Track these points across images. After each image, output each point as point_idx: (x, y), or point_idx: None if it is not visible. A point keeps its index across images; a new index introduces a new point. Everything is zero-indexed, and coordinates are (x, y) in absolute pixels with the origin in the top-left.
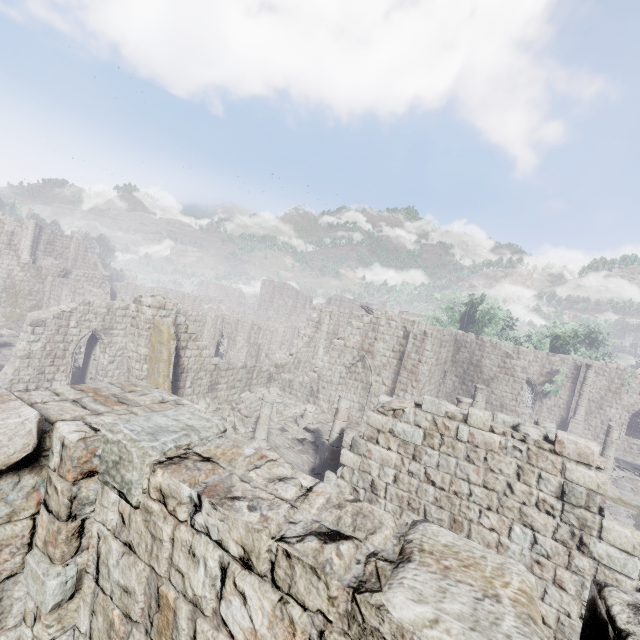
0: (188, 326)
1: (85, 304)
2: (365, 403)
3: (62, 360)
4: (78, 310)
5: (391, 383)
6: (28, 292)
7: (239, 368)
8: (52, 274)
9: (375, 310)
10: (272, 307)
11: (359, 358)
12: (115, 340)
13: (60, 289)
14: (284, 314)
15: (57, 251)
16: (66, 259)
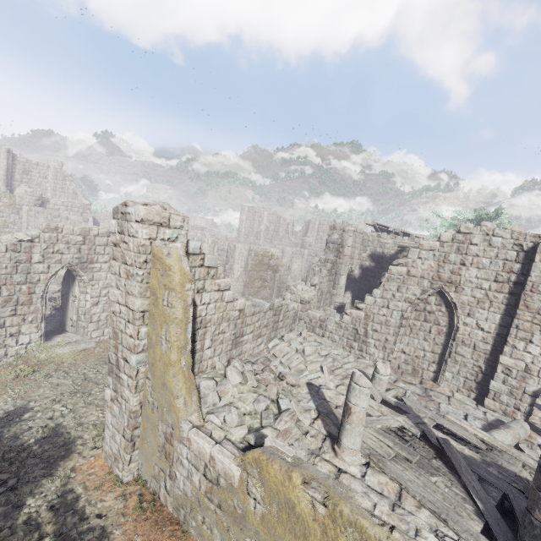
0: (204, 255)
1: (51, 230)
2: (447, 354)
3: (28, 307)
4: (42, 238)
5: (494, 327)
6: (3, 224)
7: (266, 310)
8: (27, 203)
9: (392, 228)
10: (253, 233)
11: (433, 291)
12: (97, 276)
13: (36, 219)
14: (266, 239)
15: (34, 181)
16: (45, 190)
